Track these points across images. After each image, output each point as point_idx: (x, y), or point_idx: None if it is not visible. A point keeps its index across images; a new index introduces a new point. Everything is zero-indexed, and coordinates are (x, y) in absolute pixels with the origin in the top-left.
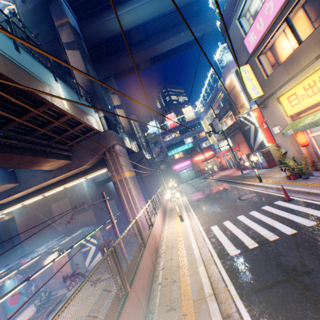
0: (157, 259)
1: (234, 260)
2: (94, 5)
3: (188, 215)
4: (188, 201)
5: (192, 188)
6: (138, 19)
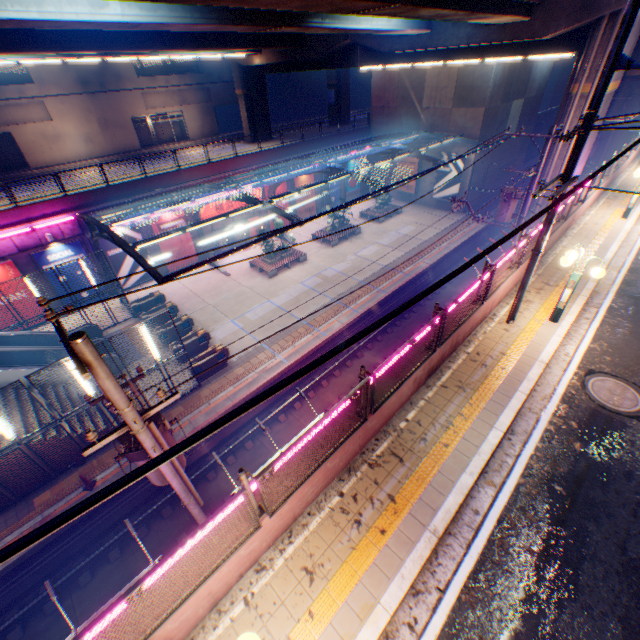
0: (560, 238)
1: (638, 280)
2: None
3: (639, 216)
4: None
5: None
6: None
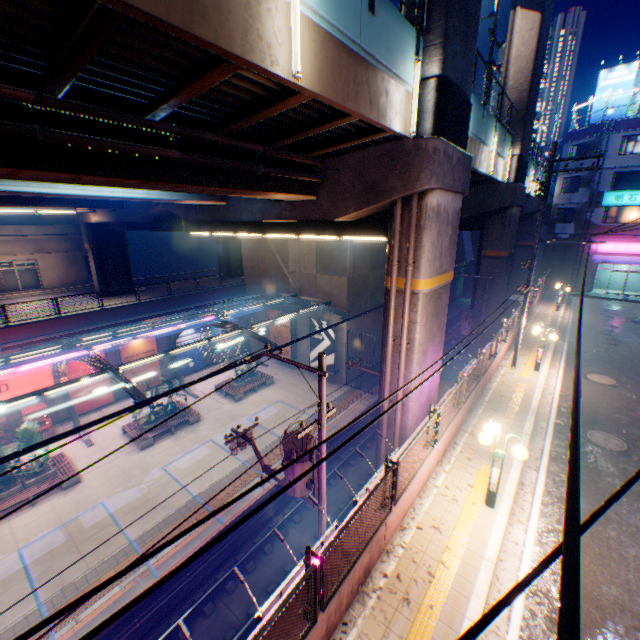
0: (351, 606)
1: None
2: None
3: (520, 484)
4: (556, 408)
5: (604, 349)
6: None
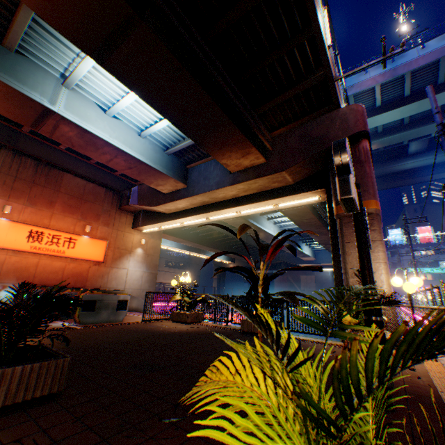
0: None
1: None
2: (385, 158)
3: None
4: None
5: None
6: (419, 164)
